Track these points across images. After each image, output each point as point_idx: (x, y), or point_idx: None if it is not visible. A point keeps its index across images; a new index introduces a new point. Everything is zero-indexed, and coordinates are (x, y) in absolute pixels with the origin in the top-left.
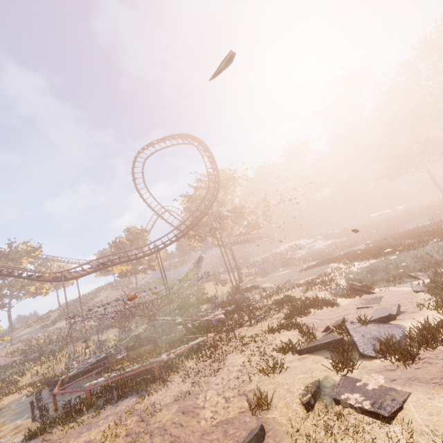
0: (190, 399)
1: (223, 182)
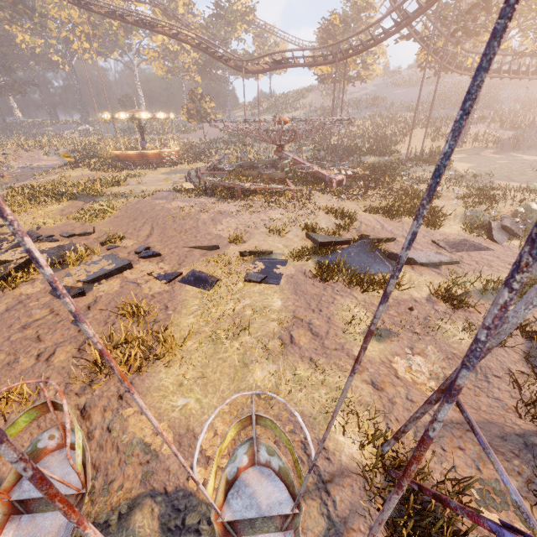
0: (223, 217)
1: None
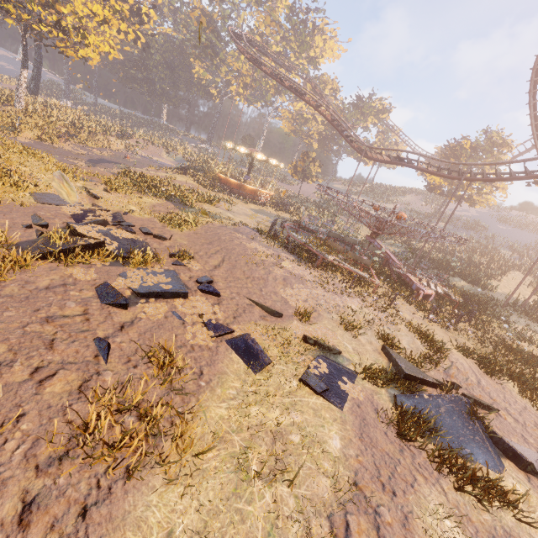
0: (296, 281)
1: None
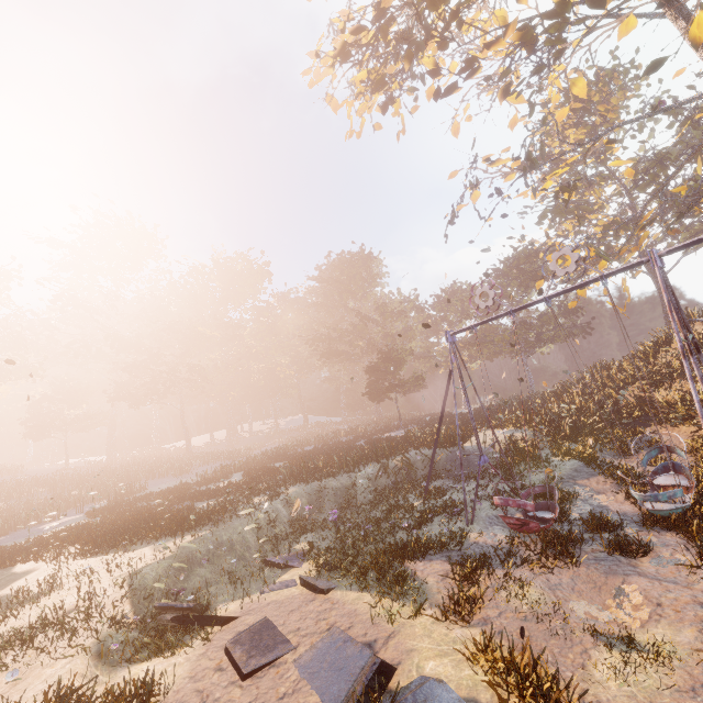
0: None
1: None
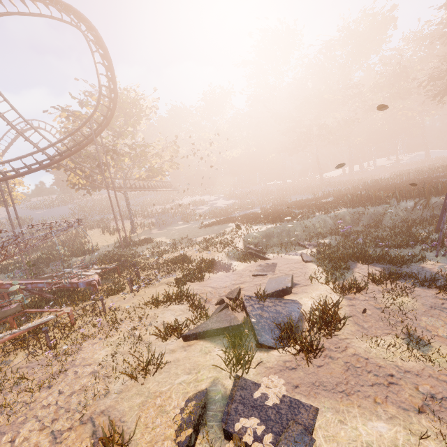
0: None
1: (125, 106)
